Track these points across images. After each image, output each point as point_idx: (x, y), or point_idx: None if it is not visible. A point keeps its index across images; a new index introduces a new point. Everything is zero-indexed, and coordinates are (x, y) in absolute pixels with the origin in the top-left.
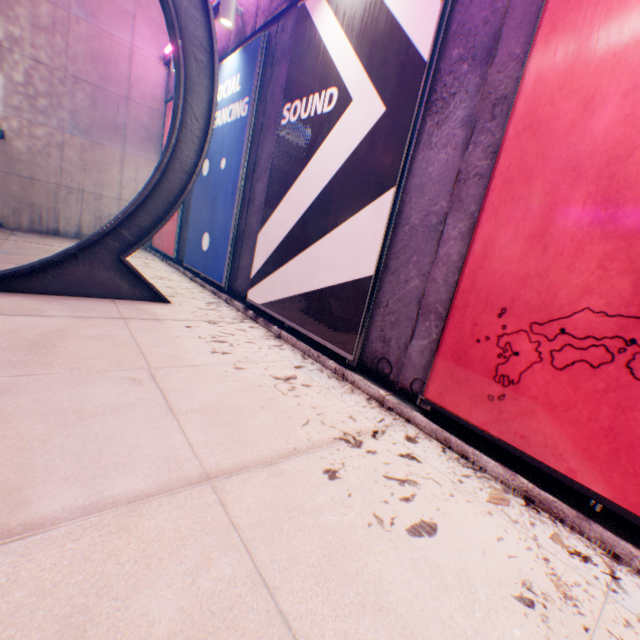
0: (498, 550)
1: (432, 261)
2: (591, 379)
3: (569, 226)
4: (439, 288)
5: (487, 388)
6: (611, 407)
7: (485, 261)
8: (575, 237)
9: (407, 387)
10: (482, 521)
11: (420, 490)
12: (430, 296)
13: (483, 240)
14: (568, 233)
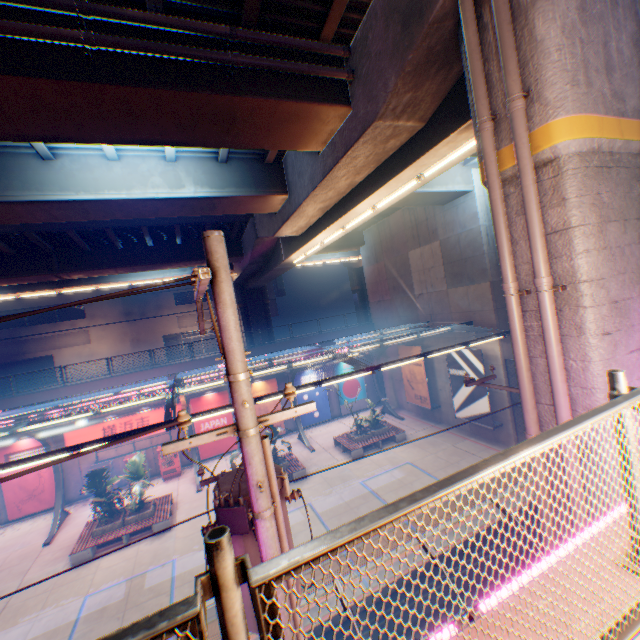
0: (29, 523)
1: (0, 501)
2: (31, 502)
3: (20, 489)
4: (4, 504)
5: (21, 511)
6: (35, 503)
7: (11, 497)
8: (21, 490)
9: (7, 521)
10: (27, 523)
11: (18, 527)
12: (3, 506)
13: (9, 495)
14: (20, 490)
